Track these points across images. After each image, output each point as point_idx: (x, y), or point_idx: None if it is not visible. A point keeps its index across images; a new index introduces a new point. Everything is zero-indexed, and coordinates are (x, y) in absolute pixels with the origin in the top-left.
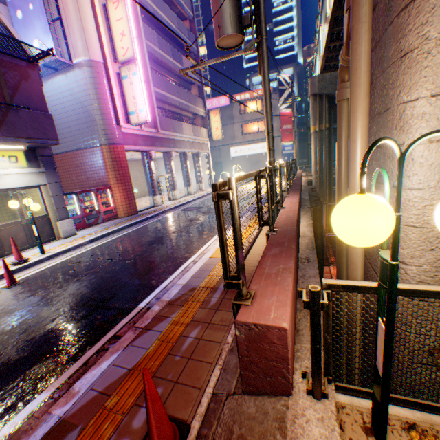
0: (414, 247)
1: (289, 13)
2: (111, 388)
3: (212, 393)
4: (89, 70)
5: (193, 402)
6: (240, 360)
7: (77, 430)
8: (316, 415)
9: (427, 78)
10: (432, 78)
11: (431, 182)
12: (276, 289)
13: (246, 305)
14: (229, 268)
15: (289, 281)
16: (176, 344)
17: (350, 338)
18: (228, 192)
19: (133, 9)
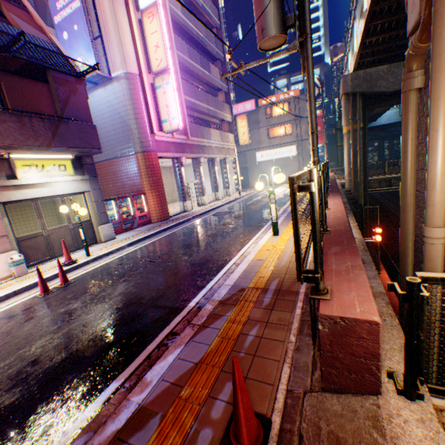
0: None
1: (314, 13)
2: (182, 379)
3: (286, 390)
4: (126, 82)
5: (268, 397)
6: (321, 356)
7: (158, 417)
8: (414, 416)
9: None
10: None
11: None
12: (352, 285)
13: (325, 300)
14: (302, 263)
15: (364, 278)
16: (237, 341)
17: (426, 342)
18: (310, 184)
19: (164, 22)
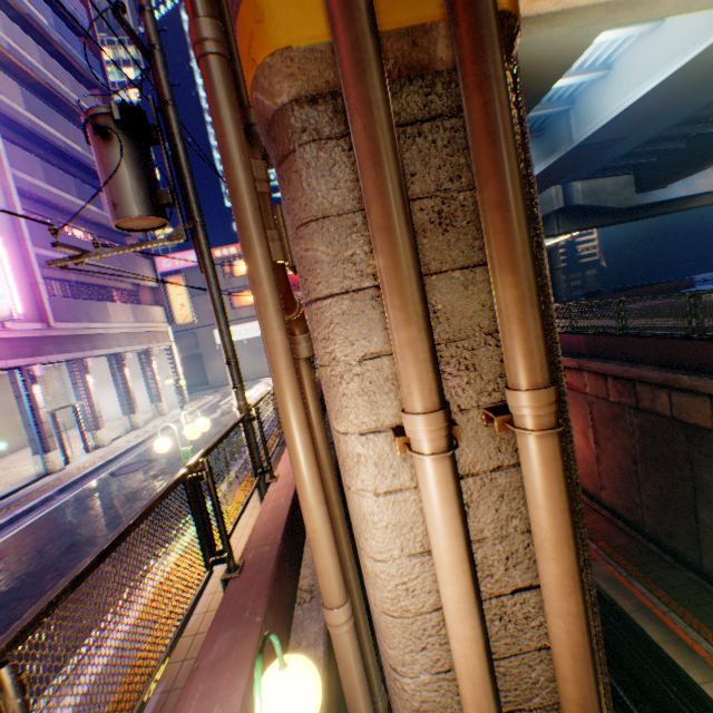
0: (402, 647)
1: None
2: None
3: None
4: None
5: None
6: None
7: None
8: None
9: (350, 409)
10: (354, 409)
11: (394, 550)
12: None
13: None
14: None
15: None
16: None
17: None
18: None
19: None
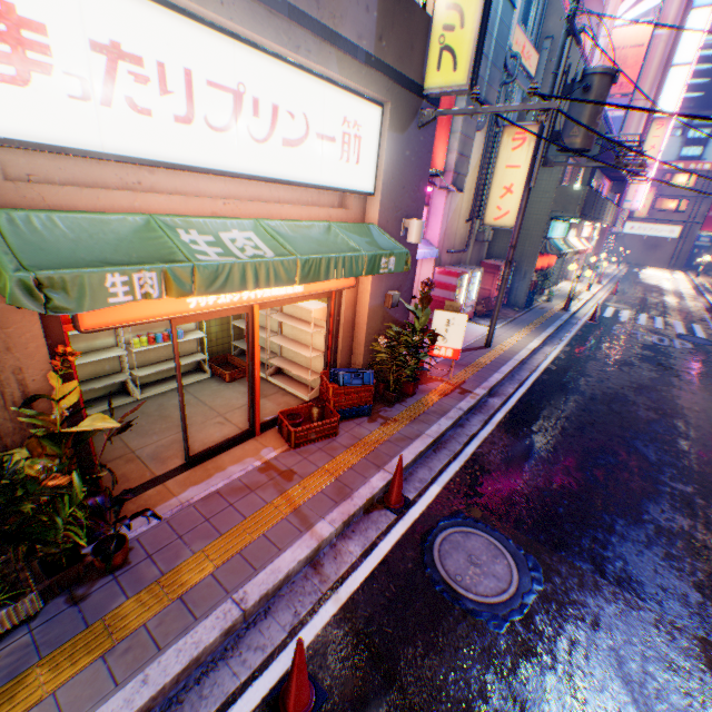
0: None
1: None
2: None
3: None
4: None
5: None
6: None
7: None
8: None
9: None
10: None
11: None
12: None
13: None
14: None
15: None
16: None
17: None
18: None
19: None
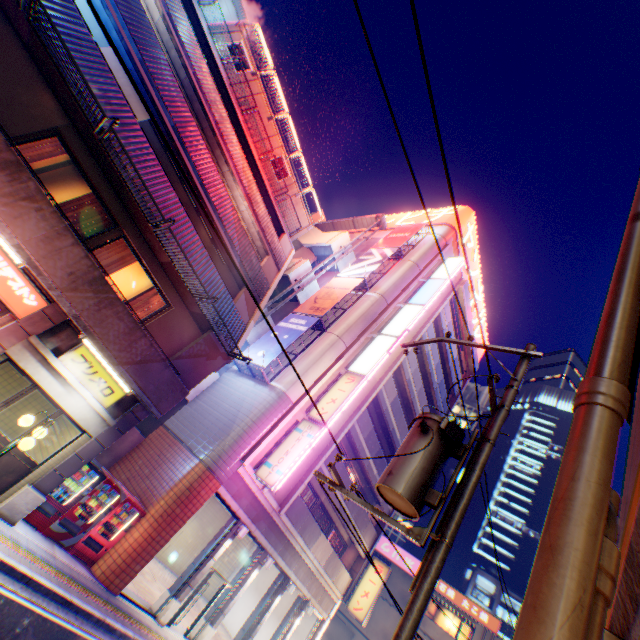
0: None
1: None
2: None
3: None
4: (276, 396)
5: None
6: None
7: None
8: None
9: None
10: None
11: None
12: None
13: None
14: None
15: None
16: None
17: None
18: None
19: (366, 394)
